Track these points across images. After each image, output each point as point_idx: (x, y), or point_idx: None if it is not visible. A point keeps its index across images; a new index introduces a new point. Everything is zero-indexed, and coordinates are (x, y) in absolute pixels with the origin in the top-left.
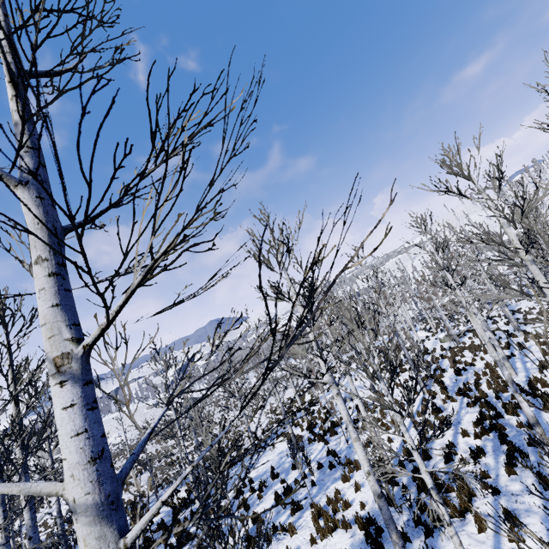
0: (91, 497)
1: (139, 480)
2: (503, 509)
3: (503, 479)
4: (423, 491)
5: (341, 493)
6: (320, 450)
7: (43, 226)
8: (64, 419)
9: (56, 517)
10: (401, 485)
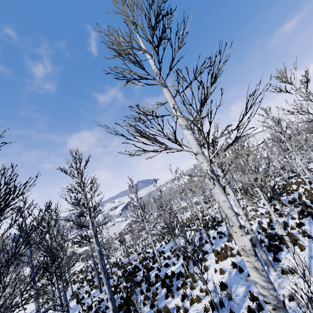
0: (200, 151)
1: (116, 254)
2: None
3: None
4: (271, 240)
5: (228, 246)
6: (213, 233)
7: (172, 97)
8: (191, 137)
9: (78, 270)
10: (259, 239)
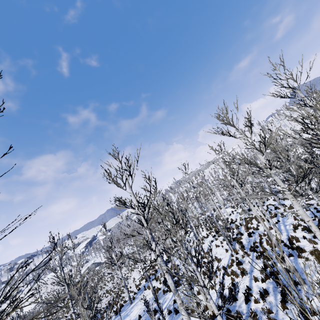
0: None
1: None
2: None
3: (281, 313)
4: None
5: None
6: (170, 299)
7: None
8: None
9: None
10: None
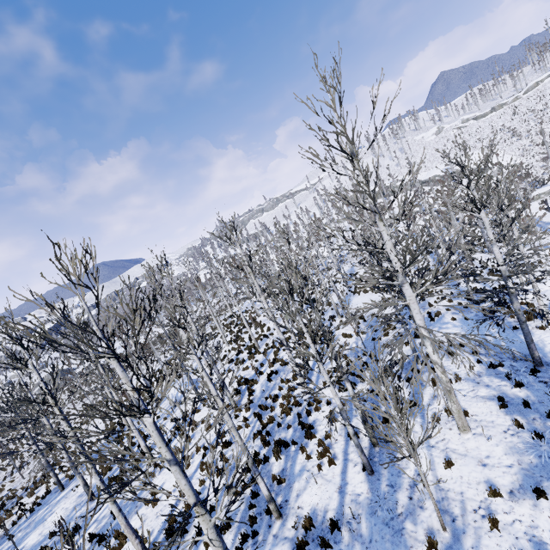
0: None
1: None
2: None
3: None
4: None
5: None
6: None
7: None
8: None
9: None
10: None
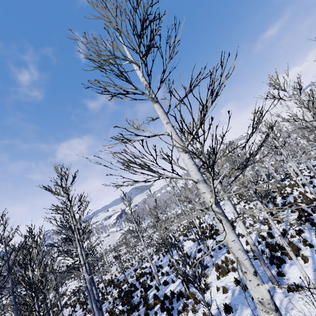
0: (202, 178)
1: (111, 270)
2: (315, 251)
3: (315, 241)
4: (272, 251)
5: (228, 258)
6: (211, 243)
7: (165, 113)
8: (189, 161)
9: (70, 290)
10: (260, 249)
